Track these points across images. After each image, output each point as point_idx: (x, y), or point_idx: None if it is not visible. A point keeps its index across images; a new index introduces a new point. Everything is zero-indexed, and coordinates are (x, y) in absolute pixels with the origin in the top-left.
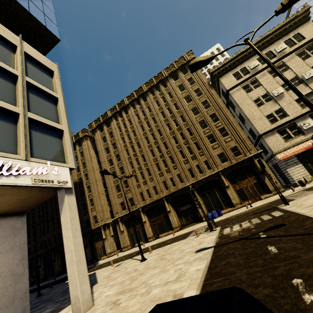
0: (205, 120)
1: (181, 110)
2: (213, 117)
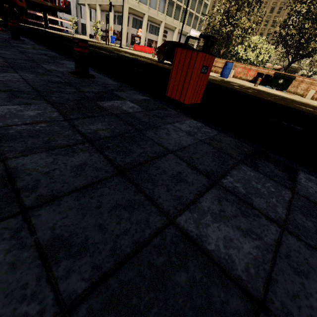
0: (269, 22)
1: (267, 2)
2: (273, 23)
